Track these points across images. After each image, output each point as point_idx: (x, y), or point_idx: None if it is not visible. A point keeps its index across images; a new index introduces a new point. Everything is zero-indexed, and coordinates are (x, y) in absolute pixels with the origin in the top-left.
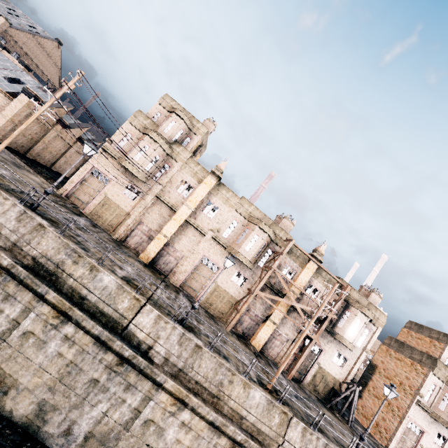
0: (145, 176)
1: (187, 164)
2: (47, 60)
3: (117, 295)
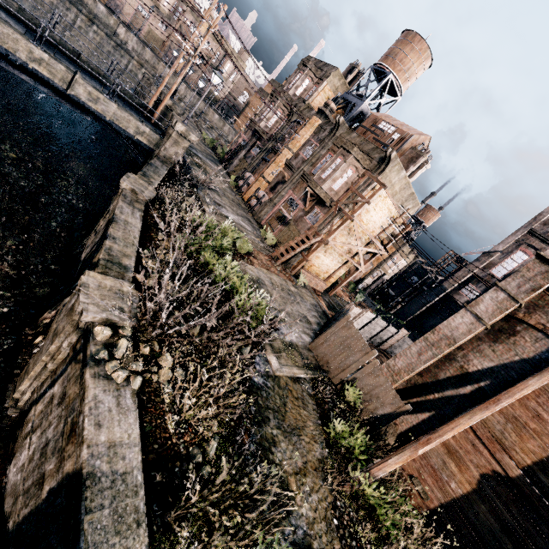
0: None
1: None
2: None
3: (108, 17)
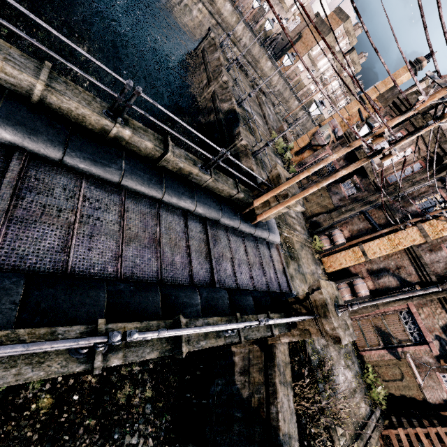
0: None
1: None
2: None
3: None
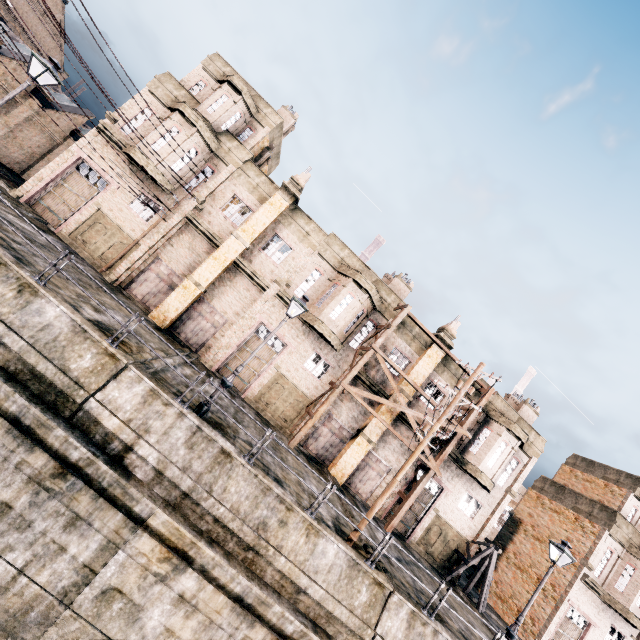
0: (169, 181)
1: (244, 170)
2: (41, 24)
3: (71, 344)
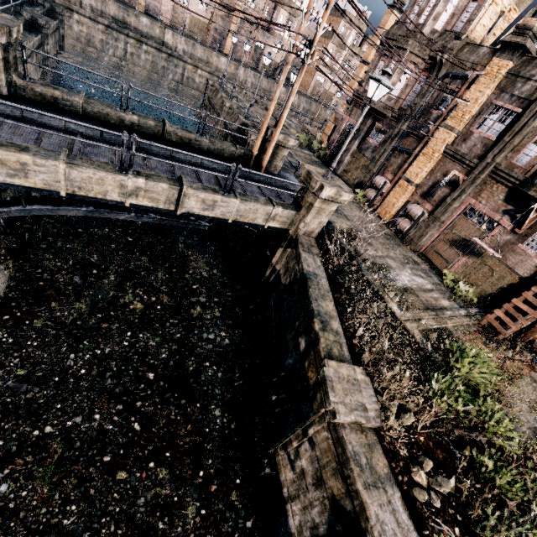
0: None
1: None
2: None
3: (153, 28)
